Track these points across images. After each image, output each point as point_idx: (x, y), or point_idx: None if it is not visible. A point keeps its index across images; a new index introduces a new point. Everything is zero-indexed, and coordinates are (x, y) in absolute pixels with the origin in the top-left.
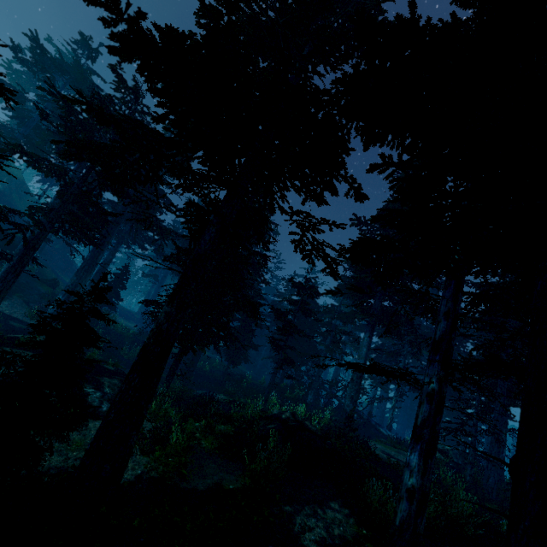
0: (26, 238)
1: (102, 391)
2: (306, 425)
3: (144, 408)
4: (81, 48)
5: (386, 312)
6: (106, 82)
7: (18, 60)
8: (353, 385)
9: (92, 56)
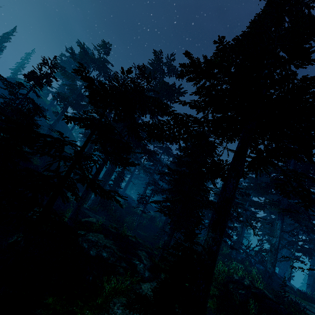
0: (97, 169)
1: (143, 262)
2: (266, 293)
3: (206, 302)
4: (102, 48)
5: (288, 205)
6: (113, 66)
7: (72, 58)
8: (272, 254)
9: (107, 52)
